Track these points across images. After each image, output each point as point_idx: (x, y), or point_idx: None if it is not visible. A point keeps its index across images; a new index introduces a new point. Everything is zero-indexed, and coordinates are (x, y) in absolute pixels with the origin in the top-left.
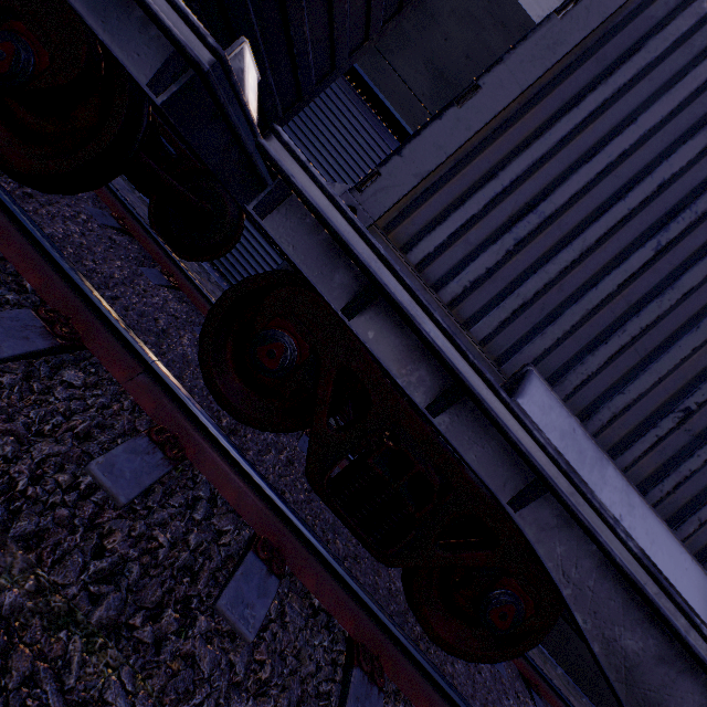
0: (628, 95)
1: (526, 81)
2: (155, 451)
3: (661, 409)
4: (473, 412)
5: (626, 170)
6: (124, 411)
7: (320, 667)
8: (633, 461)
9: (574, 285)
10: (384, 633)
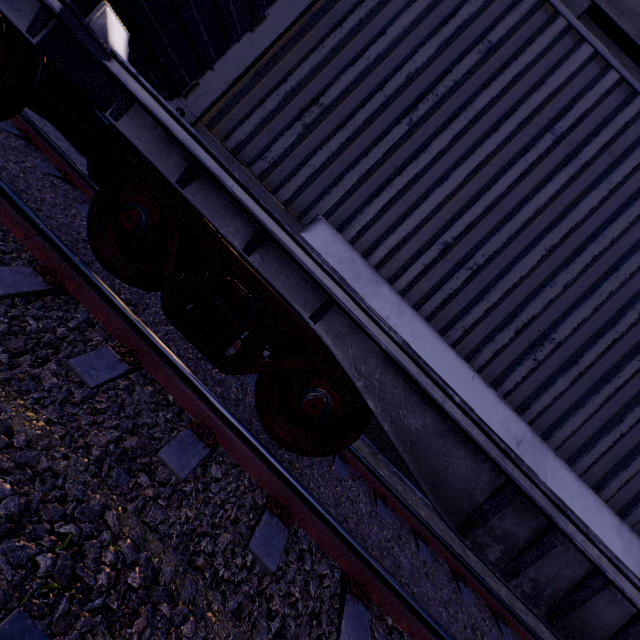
0: (380, 15)
1: (299, 10)
2: (37, 277)
3: (426, 244)
4: (278, 251)
5: (384, 69)
6: (21, 258)
7: (157, 423)
8: (407, 285)
9: (353, 157)
10: (222, 419)
